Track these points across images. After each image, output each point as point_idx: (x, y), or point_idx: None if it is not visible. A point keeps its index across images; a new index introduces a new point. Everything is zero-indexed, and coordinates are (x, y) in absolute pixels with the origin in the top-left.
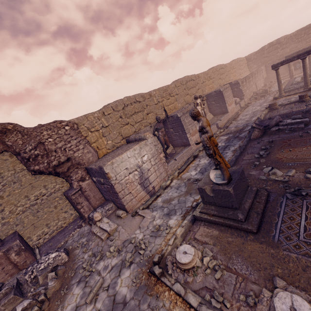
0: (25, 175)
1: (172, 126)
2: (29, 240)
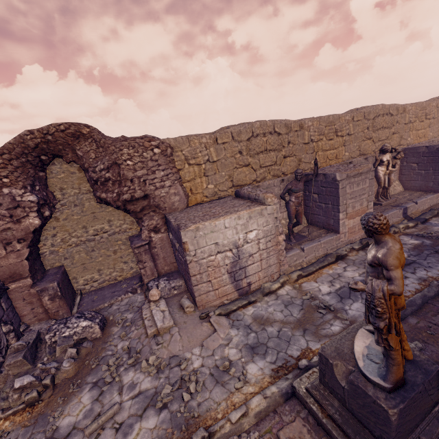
0: (89, 199)
1: (319, 190)
2: (75, 281)
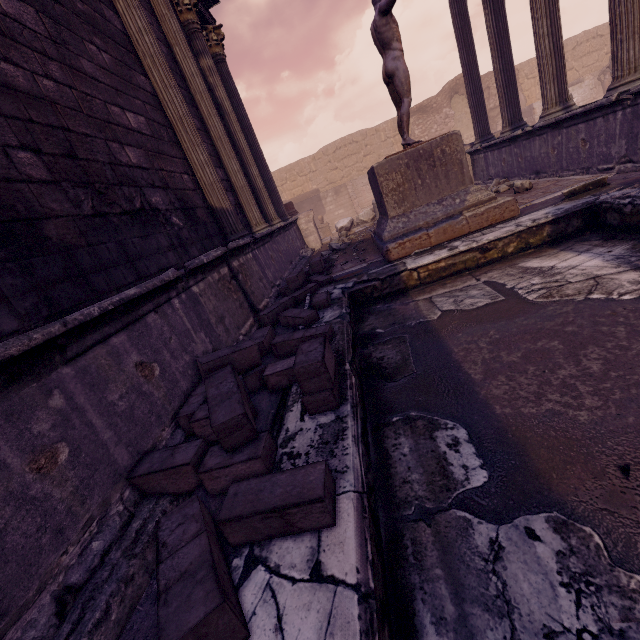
0: (465, 117)
1: None
2: None
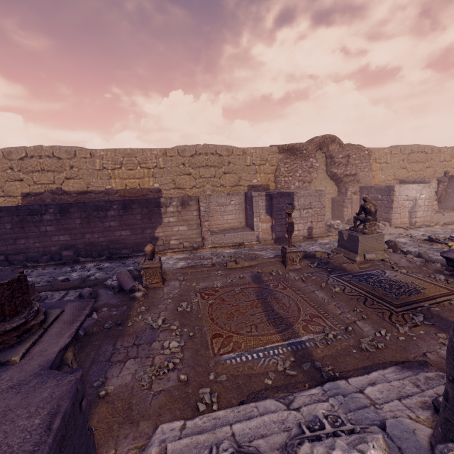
0: (321, 173)
1: (453, 186)
2: None
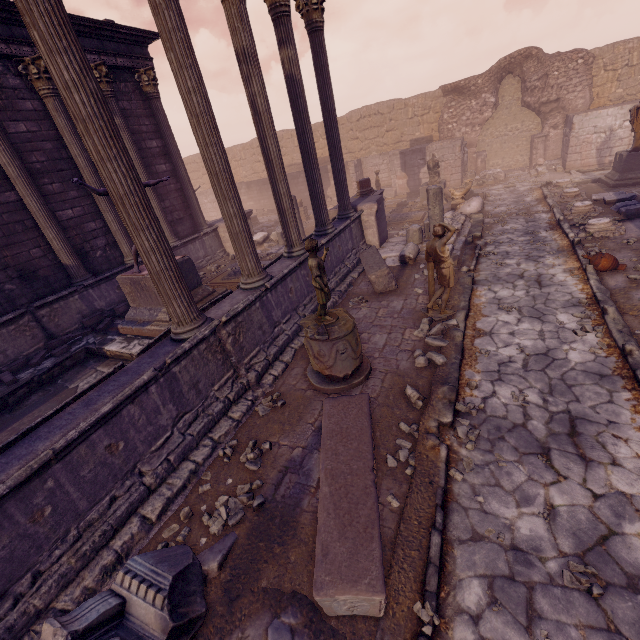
0: (516, 105)
1: None
2: (487, 163)
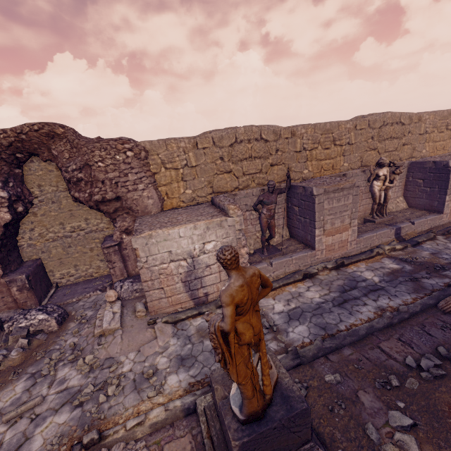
0: (67, 197)
1: (299, 203)
2: (52, 274)
